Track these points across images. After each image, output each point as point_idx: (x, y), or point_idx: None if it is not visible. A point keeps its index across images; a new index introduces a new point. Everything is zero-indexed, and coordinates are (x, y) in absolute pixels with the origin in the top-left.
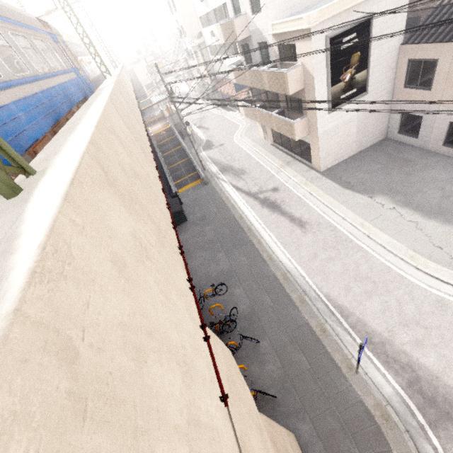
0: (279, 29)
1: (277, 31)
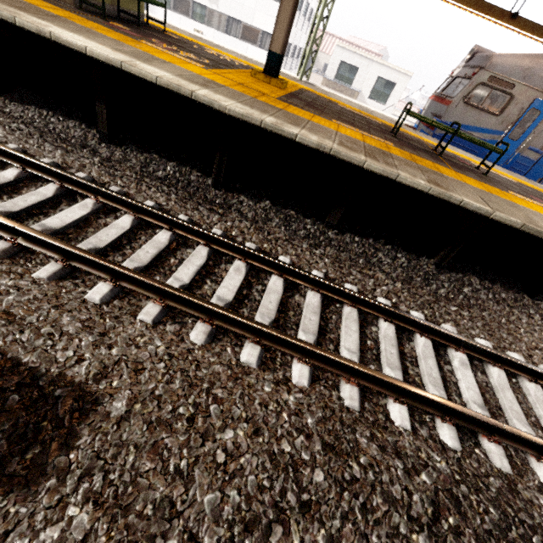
0: None
1: None
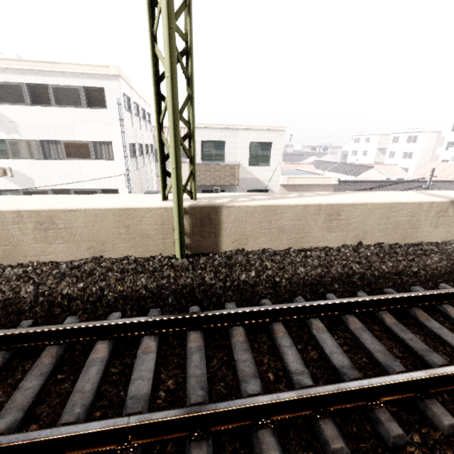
0: (298, 181)
1: (297, 183)
